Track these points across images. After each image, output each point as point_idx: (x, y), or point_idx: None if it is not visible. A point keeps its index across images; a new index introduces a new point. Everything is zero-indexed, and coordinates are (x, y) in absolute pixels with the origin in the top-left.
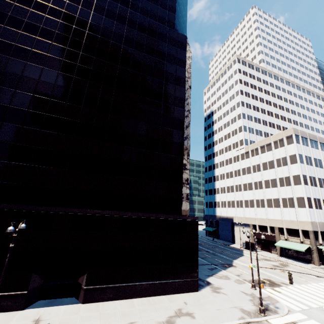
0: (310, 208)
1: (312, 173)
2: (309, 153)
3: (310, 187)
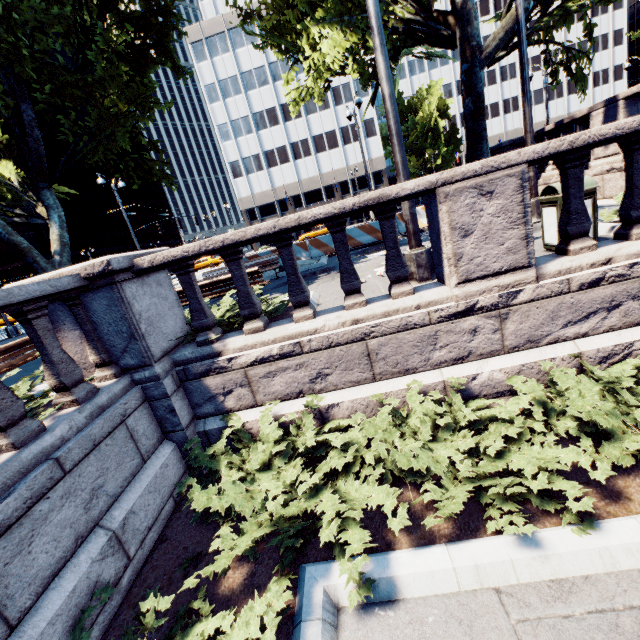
0: (238, 179)
1: (240, 112)
2: (231, 69)
3: (235, 143)
